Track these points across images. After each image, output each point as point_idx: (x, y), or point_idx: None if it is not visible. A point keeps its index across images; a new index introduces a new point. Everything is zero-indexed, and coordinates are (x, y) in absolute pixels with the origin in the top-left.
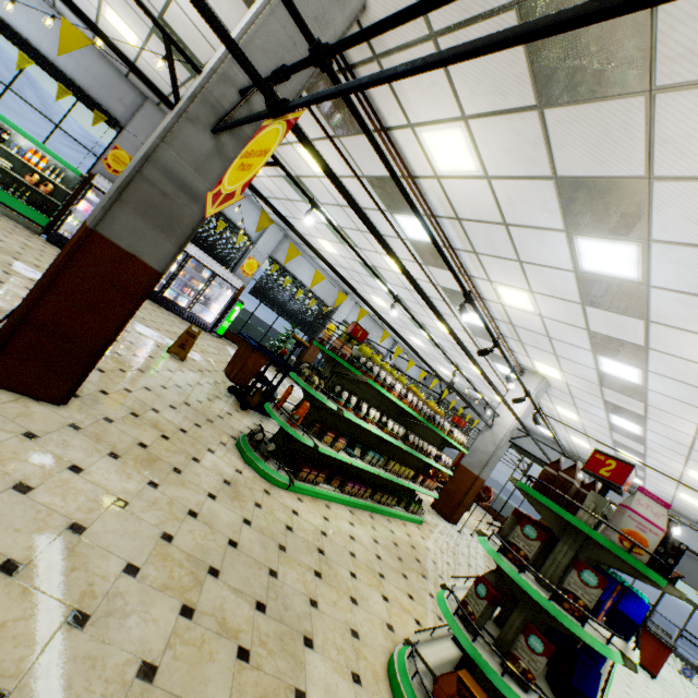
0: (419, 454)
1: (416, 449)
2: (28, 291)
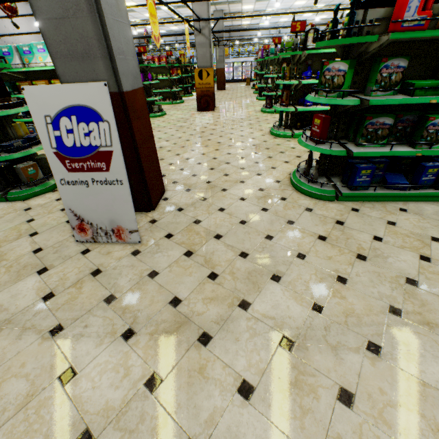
0: None
1: None
2: None
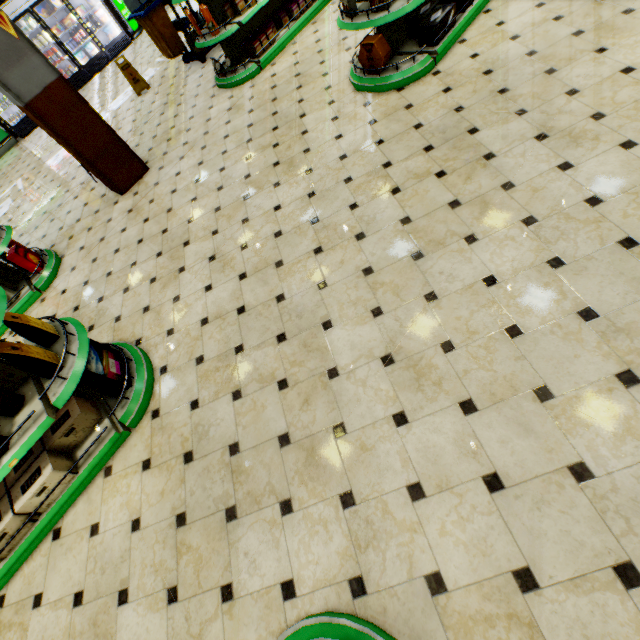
0: None
1: None
2: (74, 164)
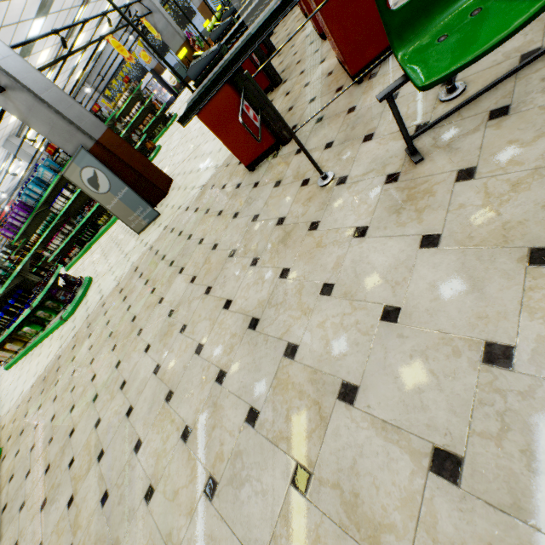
0: None
1: None
2: None
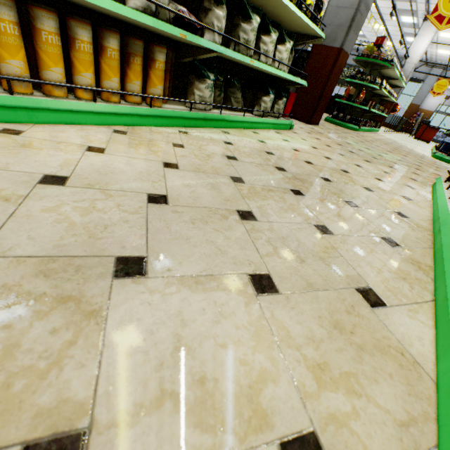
0: (391, 97)
1: (390, 95)
2: None
